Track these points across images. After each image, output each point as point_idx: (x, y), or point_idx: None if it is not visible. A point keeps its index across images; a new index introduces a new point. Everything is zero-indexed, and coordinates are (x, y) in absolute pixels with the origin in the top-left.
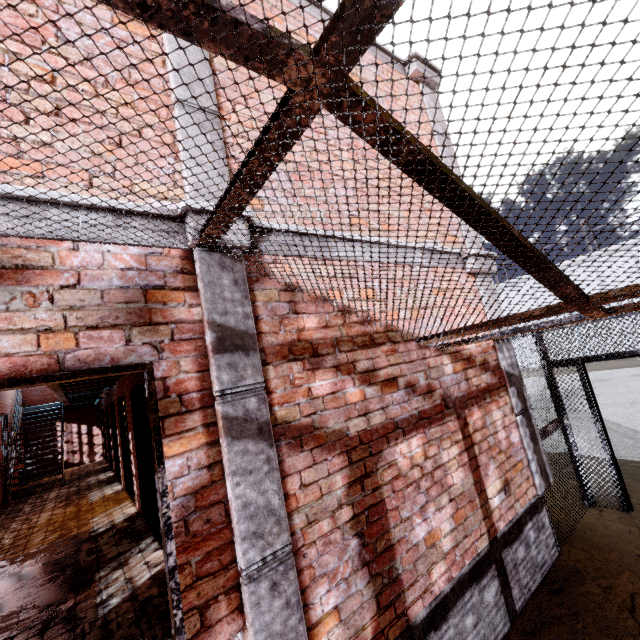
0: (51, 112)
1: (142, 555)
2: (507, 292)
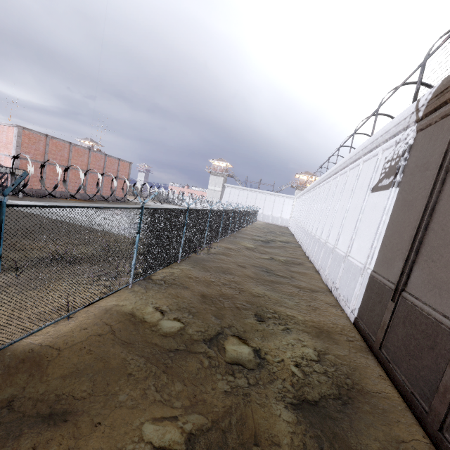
0: None
1: None
2: (317, 189)
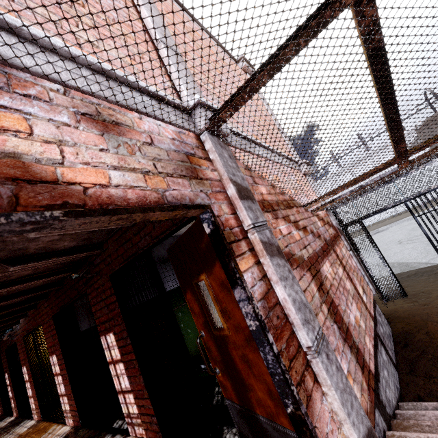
0: (90, 25)
1: None
2: None
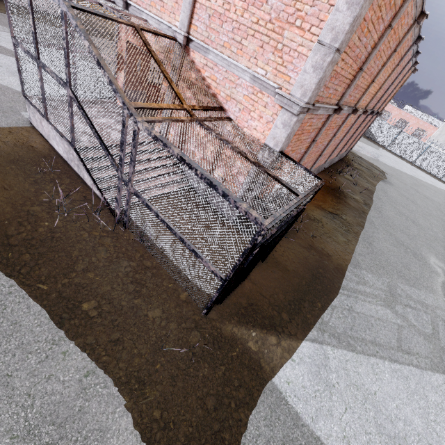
0: None
1: None
2: None
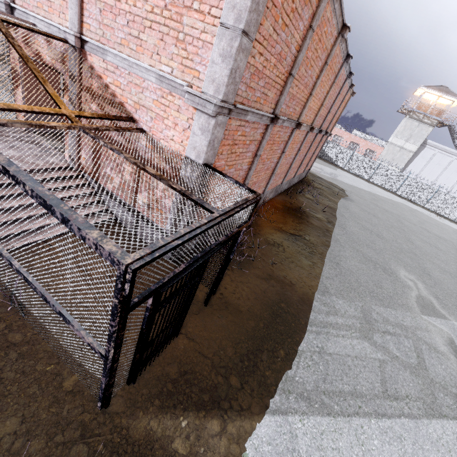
0: None
1: None
2: None
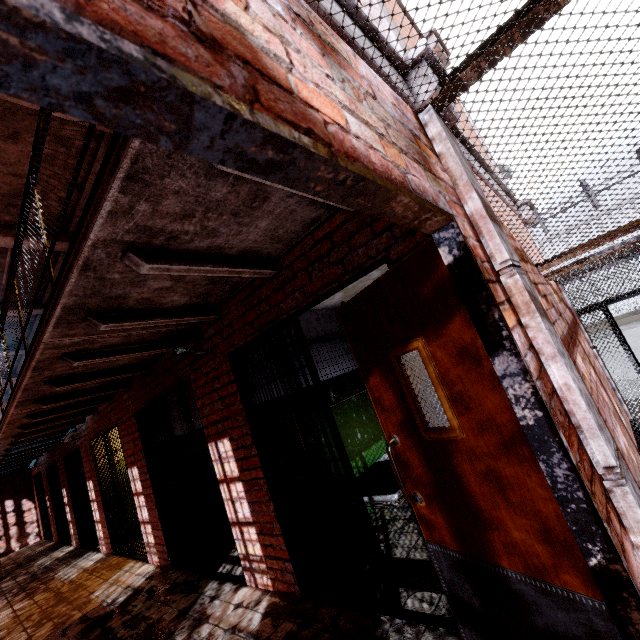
0: None
1: (221, 601)
2: None
